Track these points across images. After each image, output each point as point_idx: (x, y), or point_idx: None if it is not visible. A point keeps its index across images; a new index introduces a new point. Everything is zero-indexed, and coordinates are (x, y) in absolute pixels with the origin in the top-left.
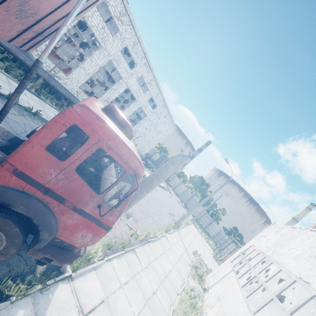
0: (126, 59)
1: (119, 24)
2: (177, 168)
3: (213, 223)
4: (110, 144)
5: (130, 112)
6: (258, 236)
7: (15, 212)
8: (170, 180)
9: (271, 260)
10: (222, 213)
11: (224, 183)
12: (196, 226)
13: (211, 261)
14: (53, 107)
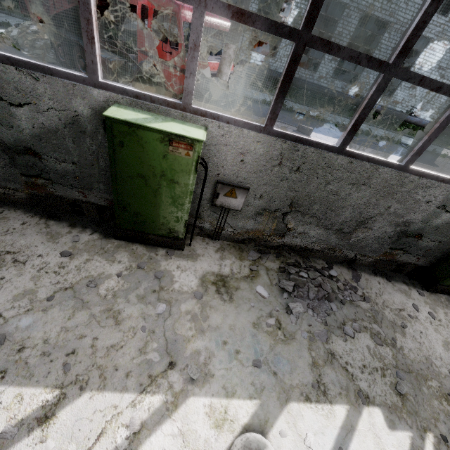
0: None
1: None
2: (242, 0)
3: None
4: (156, 3)
5: (385, 54)
6: None
7: (156, 85)
8: None
9: None
10: None
11: None
12: None
13: None
14: (252, 89)
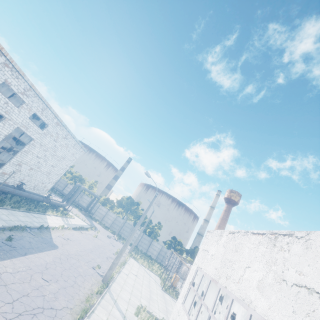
0: None
1: None
2: None
3: (152, 243)
4: None
5: None
6: (201, 251)
7: None
8: (94, 213)
9: (230, 294)
10: (159, 227)
11: (151, 201)
12: (135, 259)
13: (160, 299)
14: None
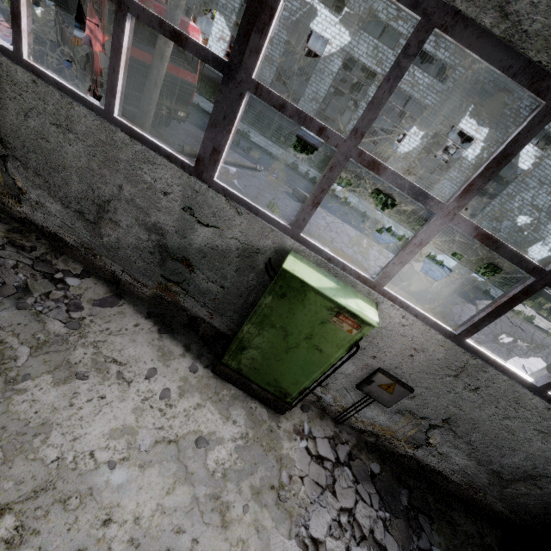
0: (481, 95)
1: (400, 25)
2: None
3: None
4: None
5: (466, 171)
6: None
7: None
8: None
9: None
10: None
11: None
12: None
13: None
14: (289, 152)
